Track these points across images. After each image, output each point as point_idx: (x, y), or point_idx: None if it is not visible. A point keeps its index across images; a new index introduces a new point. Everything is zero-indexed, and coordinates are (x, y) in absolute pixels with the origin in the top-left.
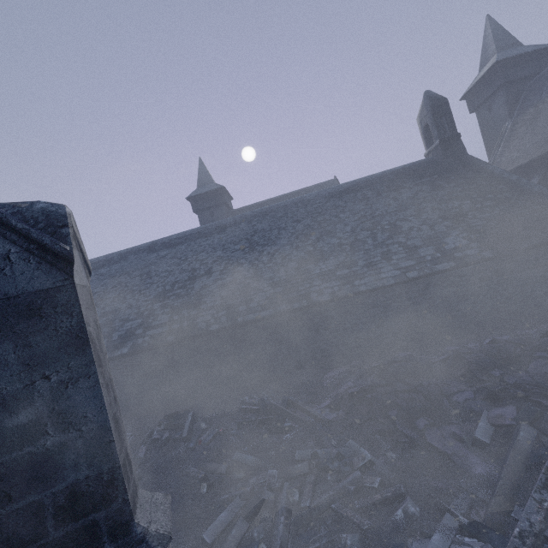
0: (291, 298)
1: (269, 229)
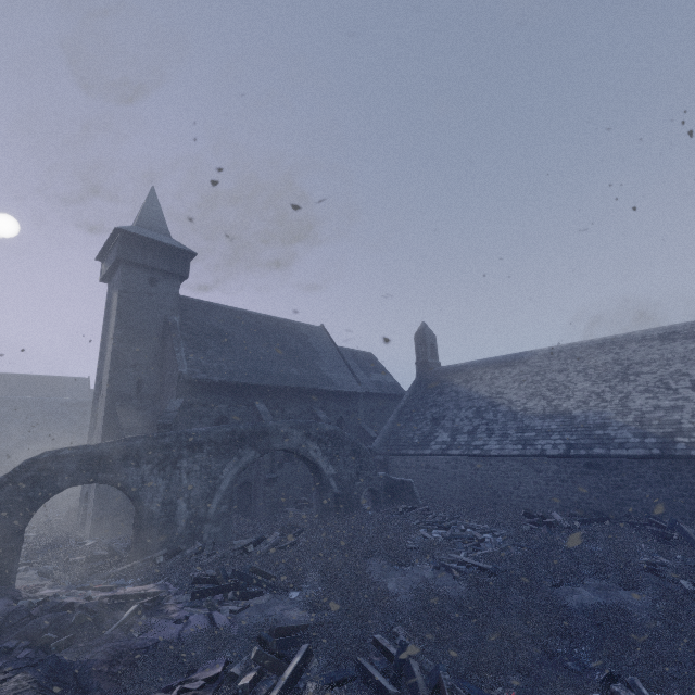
0: (4, 460)
1: (6, 414)
